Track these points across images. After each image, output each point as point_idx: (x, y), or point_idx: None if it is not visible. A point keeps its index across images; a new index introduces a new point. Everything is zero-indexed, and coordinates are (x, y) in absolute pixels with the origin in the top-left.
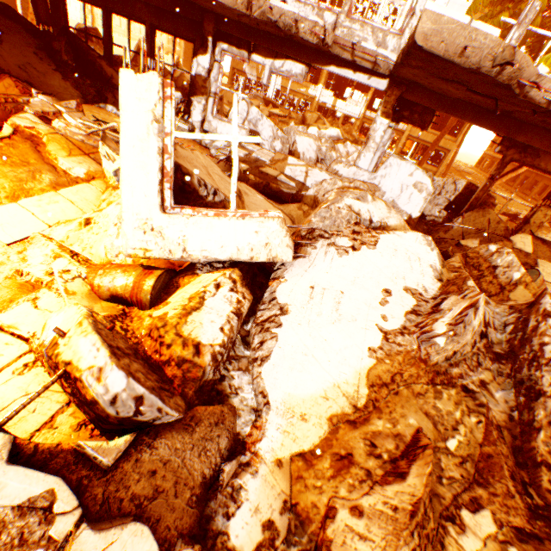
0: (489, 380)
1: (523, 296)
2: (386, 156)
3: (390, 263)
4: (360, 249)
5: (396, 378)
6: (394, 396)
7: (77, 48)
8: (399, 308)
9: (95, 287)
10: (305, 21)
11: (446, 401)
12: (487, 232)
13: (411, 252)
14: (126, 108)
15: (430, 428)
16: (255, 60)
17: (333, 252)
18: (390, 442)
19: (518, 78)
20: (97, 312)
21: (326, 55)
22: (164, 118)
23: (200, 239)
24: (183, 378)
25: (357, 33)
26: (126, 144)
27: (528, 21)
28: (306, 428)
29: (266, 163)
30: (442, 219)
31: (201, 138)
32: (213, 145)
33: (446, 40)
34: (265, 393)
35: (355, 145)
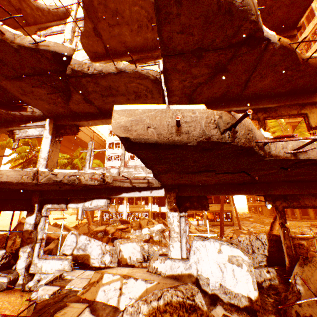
0: None
1: None
2: (200, 225)
3: None
4: None
5: None
6: None
7: None
8: None
9: None
10: (85, 174)
11: None
12: None
13: None
14: None
15: None
16: (71, 206)
17: None
18: None
19: (254, 139)
20: None
21: (118, 188)
22: None
23: None
24: None
25: (134, 172)
26: None
27: None
28: None
29: (78, 292)
30: (276, 278)
31: None
32: (39, 285)
33: (152, 124)
34: None
35: None
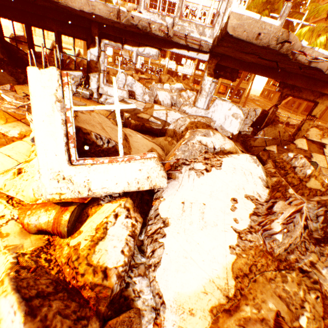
0: (316, 261)
1: (315, 184)
2: None
3: (232, 178)
4: (211, 170)
5: (252, 268)
6: (254, 283)
7: (10, 50)
8: (245, 212)
9: (25, 225)
10: (154, 23)
11: (291, 283)
12: (279, 139)
13: (245, 169)
14: (34, 94)
15: (285, 310)
16: (126, 48)
17: (193, 174)
18: (259, 327)
19: (291, 49)
20: (26, 248)
21: (170, 42)
22: (64, 98)
23: (100, 180)
24: (97, 297)
25: (187, 28)
26: (38, 119)
27: (285, 15)
28: (194, 321)
29: (141, 110)
30: (250, 132)
31: (93, 109)
32: (106, 102)
33: (247, 29)
34: (160, 294)
35: (192, 91)
